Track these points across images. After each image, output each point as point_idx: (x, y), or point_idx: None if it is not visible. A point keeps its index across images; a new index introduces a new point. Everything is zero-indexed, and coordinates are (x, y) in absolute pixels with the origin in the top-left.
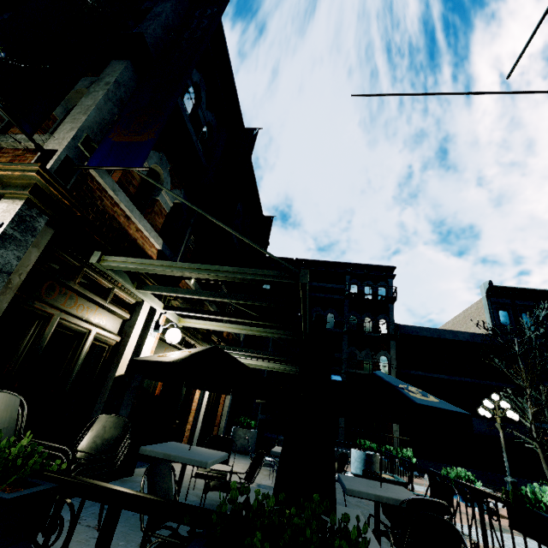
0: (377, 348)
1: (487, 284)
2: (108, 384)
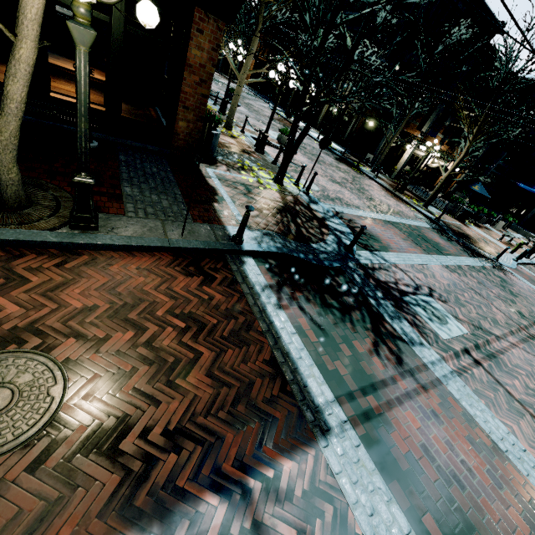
0: None
1: None
2: (420, 167)
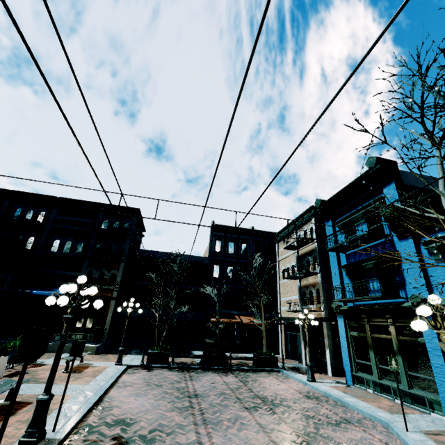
0: (110, 268)
1: (212, 223)
2: None
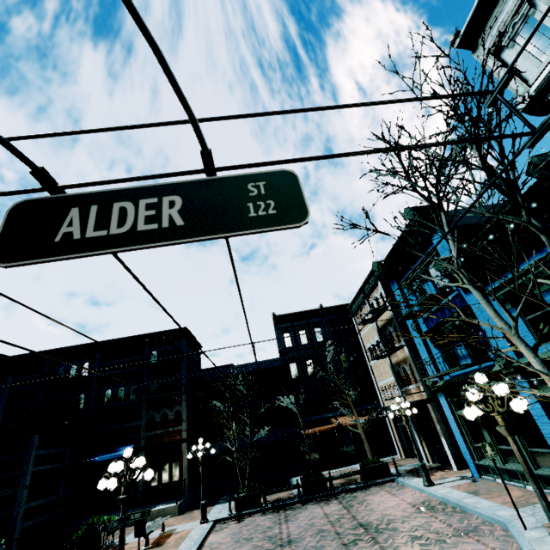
0: (172, 405)
1: (272, 315)
2: None
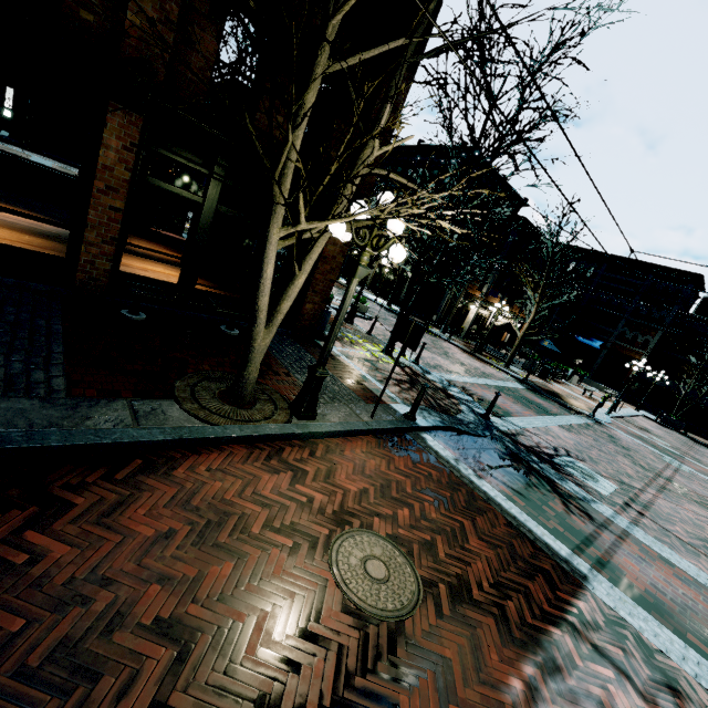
0: (645, 333)
1: None
2: (485, 325)
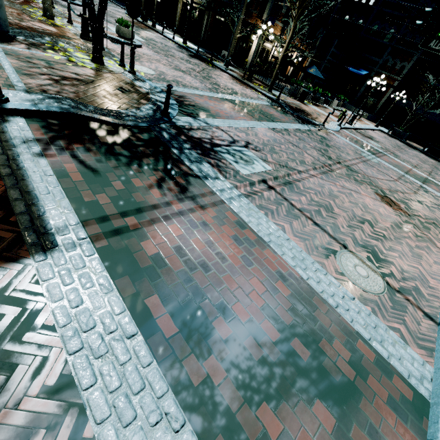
0: (403, 60)
1: None
2: (268, 59)
